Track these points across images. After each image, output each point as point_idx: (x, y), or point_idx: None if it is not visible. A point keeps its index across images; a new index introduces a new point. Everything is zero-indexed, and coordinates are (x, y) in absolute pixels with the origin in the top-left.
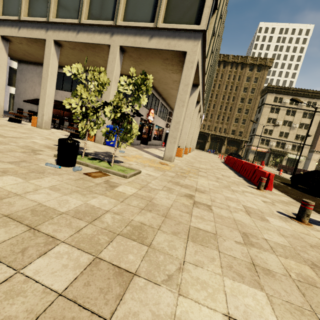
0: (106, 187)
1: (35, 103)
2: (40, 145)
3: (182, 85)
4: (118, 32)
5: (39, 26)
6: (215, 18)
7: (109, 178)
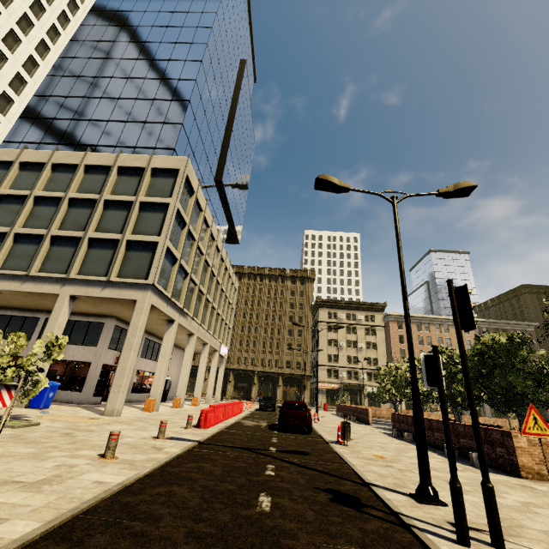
0: None
1: None
2: None
3: (131, 329)
4: (71, 283)
5: None
6: (177, 266)
7: None
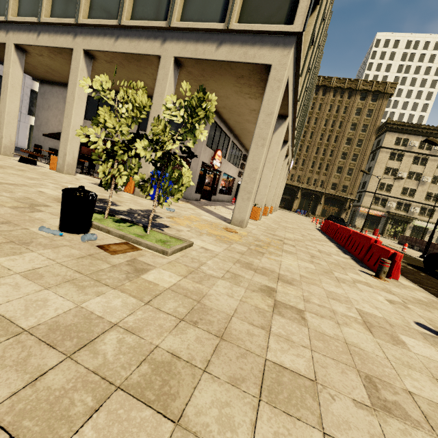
0: (127, 273)
1: (58, 138)
2: (48, 197)
3: (263, 114)
4: (173, 37)
5: (65, 31)
6: (315, 17)
7: (138, 255)
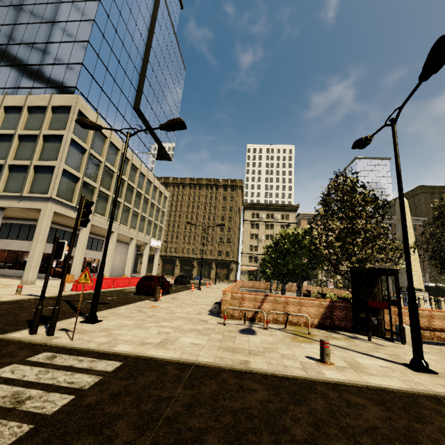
0: None
1: None
2: None
3: (38, 229)
4: None
5: None
6: (80, 183)
7: None
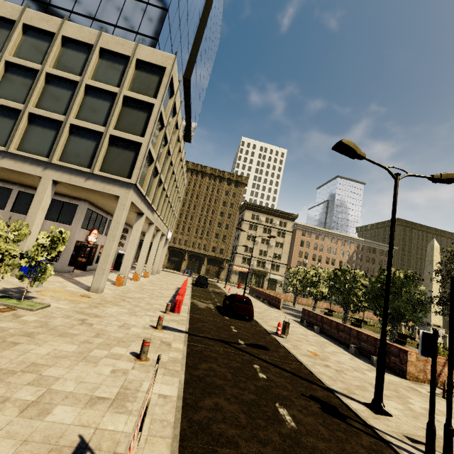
0: (13, 317)
1: None
2: None
3: (114, 222)
4: (53, 168)
5: None
6: (153, 167)
7: (17, 312)
